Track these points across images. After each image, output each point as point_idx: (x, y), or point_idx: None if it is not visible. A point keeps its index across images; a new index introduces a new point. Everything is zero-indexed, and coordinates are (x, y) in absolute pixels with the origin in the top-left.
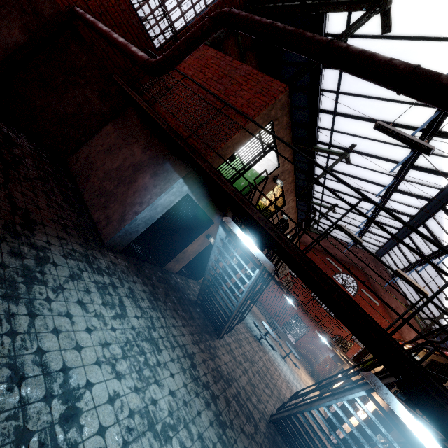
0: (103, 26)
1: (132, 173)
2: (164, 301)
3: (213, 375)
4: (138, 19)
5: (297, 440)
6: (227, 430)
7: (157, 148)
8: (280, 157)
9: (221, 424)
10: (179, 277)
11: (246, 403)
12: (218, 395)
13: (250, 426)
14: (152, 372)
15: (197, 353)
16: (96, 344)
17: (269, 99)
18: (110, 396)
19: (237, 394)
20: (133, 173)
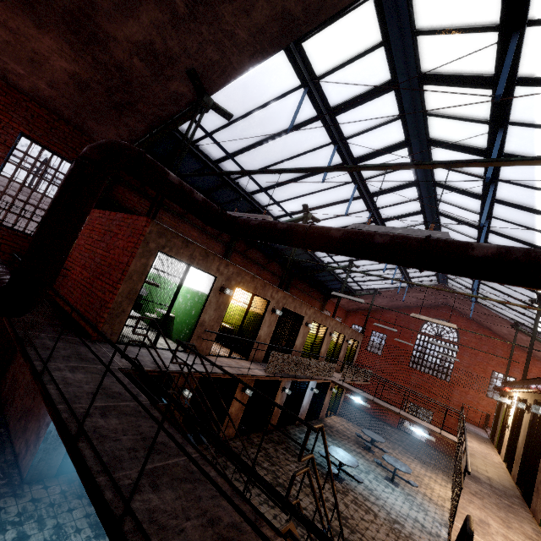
0: None
1: None
2: None
3: None
4: (6, 229)
5: None
6: None
7: None
8: (208, 270)
9: None
10: None
11: None
12: None
13: None
14: None
15: None
16: None
17: (137, 238)
18: None
19: None
20: None
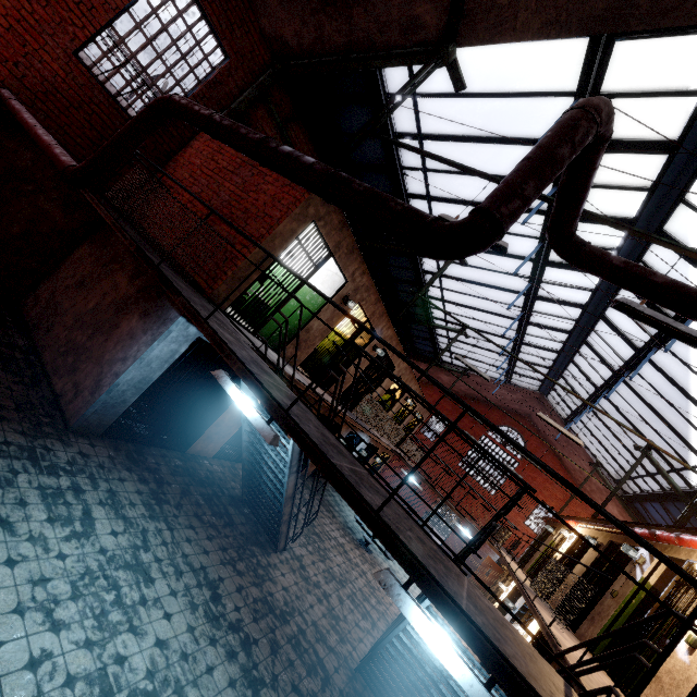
0: (28, 117)
1: (114, 315)
2: (178, 503)
3: (255, 609)
4: (107, 95)
5: (389, 693)
6: (264, 690)
7: (150, 274)
8: (344, 270)
9: (253, 682)
10: (218, 463)
11: (314, 646)
12: (258, 639)
13: (313, 681)
14: (127, 614)
15: (227, 578)
16: (22, 582)
17: (301, 194)
18: (32, 658)
19: (298, 634)
20: (115, 316)
